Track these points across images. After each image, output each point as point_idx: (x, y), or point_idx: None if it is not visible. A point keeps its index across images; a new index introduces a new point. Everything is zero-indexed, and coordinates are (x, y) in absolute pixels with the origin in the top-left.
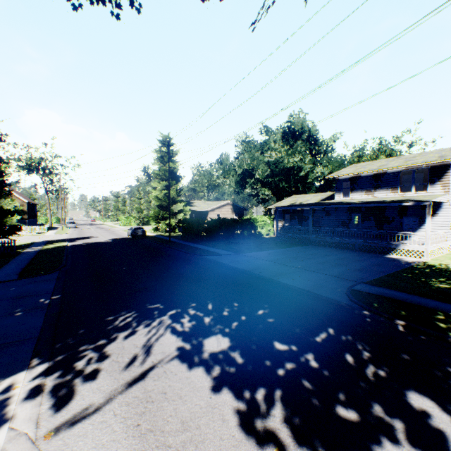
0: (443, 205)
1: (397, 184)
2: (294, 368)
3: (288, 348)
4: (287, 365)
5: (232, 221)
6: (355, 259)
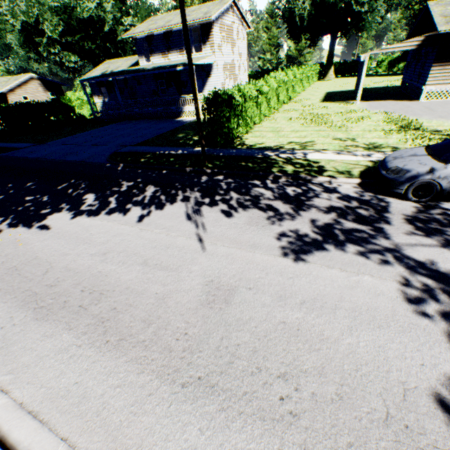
0: (214, 66)
1: (183, 45)
2: (31, 205)
3: (35, 198)
4: (27, 205)
5: (36, 105)
6: (149, 127)
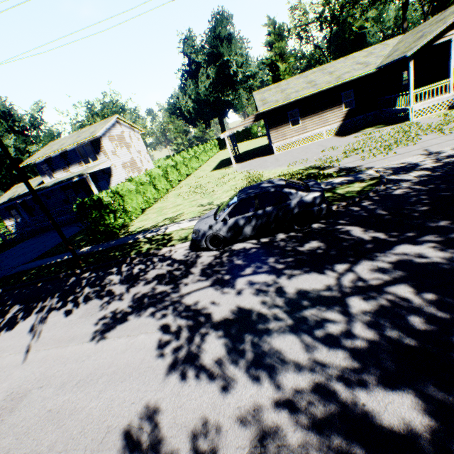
0: (112, 168)
1: (80, 159)
2: None
3: None
4: None
5: None
6: (55, 237)
